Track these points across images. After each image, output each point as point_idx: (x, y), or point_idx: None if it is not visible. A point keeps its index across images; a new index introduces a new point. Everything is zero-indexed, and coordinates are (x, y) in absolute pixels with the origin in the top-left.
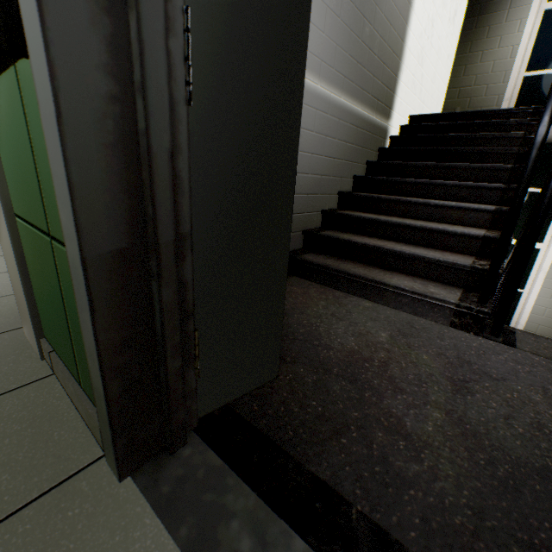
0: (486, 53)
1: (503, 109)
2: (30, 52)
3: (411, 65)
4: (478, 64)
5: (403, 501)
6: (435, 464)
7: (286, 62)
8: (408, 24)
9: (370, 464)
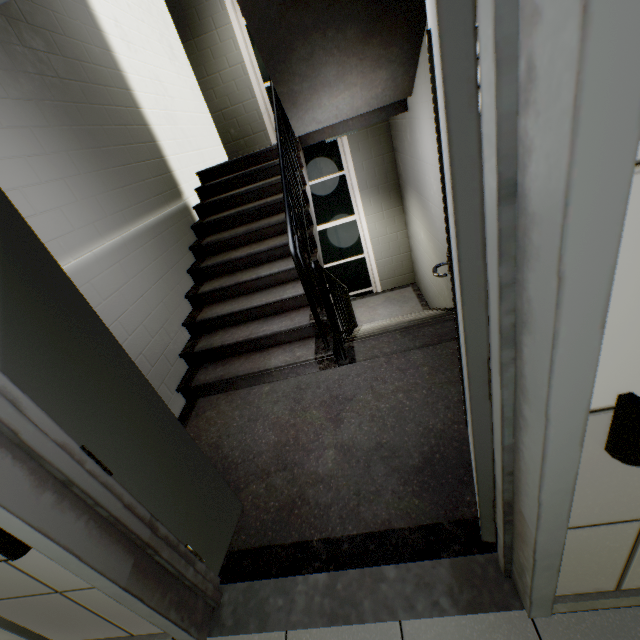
0: None
1: None
2: None
3: None
4: None
5: None
6: None
7: None
8: None
9: None
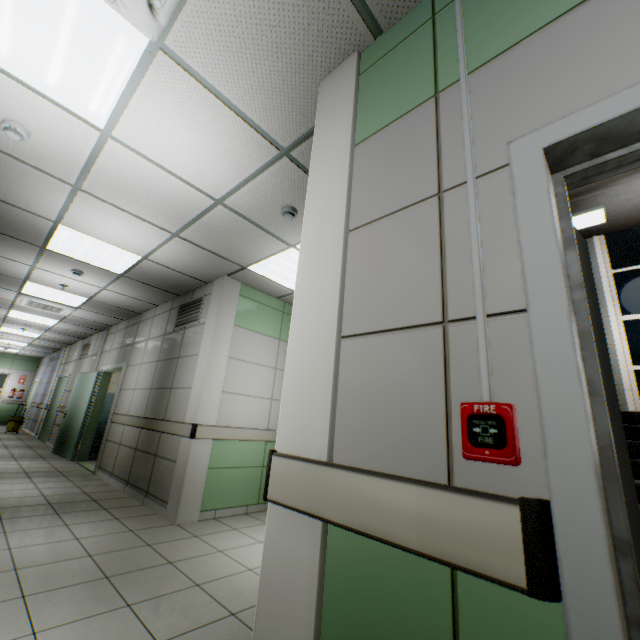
0: None
1: None
2: (569, 605)
3: None
4: None
5: None
6: None
7: (633, 512)
8: None
9: None
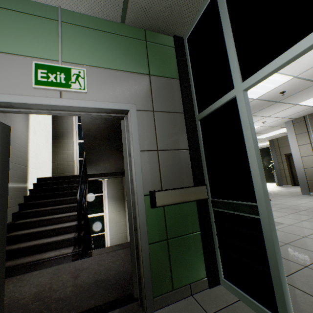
0: (64, 151)
1: (74, 175)
2: None
3: (33, 161)
4: (62, 155)
5: (63, 311)
6: (70, 298)
7: (3, 212)
8: (28, 149)
9: (52, 312)
